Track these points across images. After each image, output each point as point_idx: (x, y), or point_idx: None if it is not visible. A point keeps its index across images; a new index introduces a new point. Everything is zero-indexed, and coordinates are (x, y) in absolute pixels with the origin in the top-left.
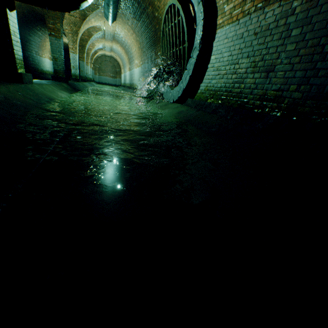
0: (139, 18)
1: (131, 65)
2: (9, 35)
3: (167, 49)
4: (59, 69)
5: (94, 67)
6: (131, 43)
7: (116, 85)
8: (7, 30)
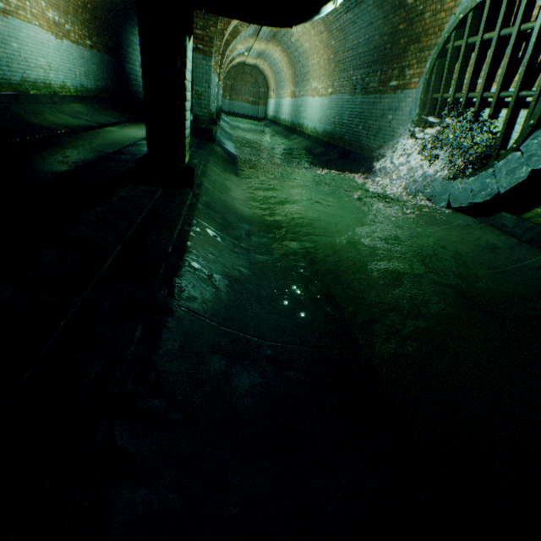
0: (354, 4)
1: (300, 88)
2: (183, 92)
3: (443, 88)
4: (202, 115)
5: (223, 86)
6: (312, 49)
7: (257, 117)
8: (181, 81)
